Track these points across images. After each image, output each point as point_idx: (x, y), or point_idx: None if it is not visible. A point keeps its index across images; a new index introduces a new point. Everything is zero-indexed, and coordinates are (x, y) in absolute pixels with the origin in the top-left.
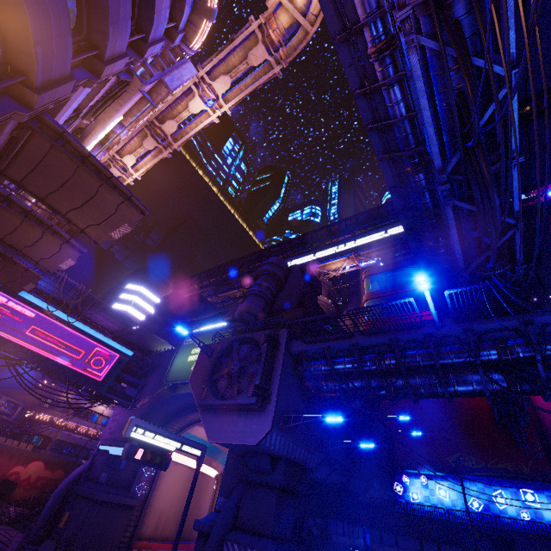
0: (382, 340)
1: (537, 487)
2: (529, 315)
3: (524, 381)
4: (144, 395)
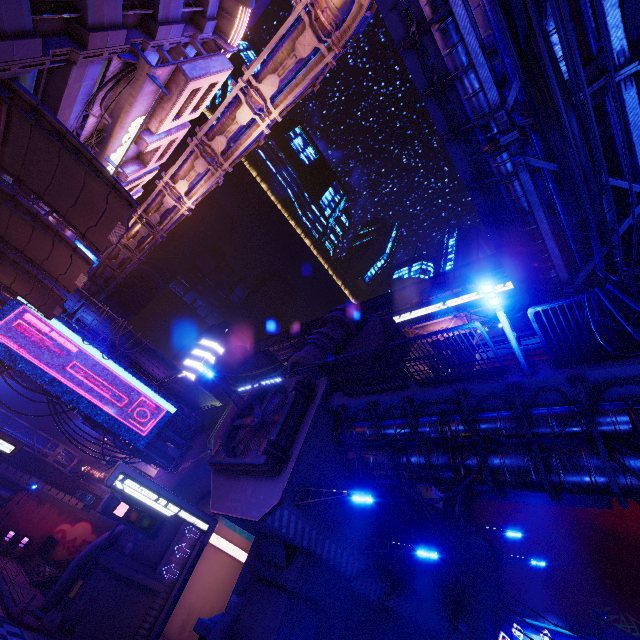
0: (446, 393)
1: None
2: None
3: None
4: (187, 458)
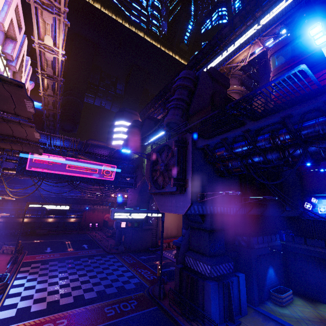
0: (274, 120)
1: None
2: None
3: None
4: (137, 181)
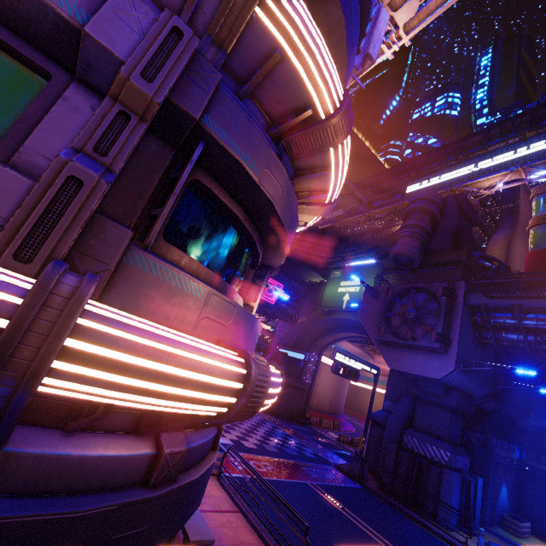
0: None
1: None
2: None
3: None
4: (301, 315)
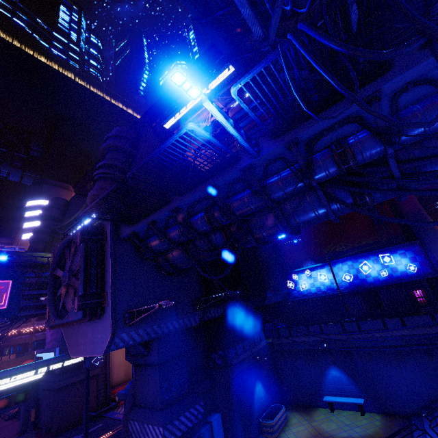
0: (200, 194)
1: (392, 250)
2: (372, 86)
3: (373, 189)
4: None
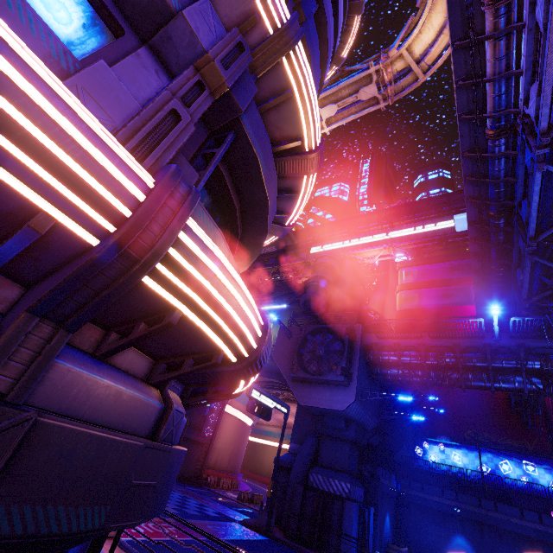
0: (446, 344)
1: (538, 461)
2: None
3: None
4: None
